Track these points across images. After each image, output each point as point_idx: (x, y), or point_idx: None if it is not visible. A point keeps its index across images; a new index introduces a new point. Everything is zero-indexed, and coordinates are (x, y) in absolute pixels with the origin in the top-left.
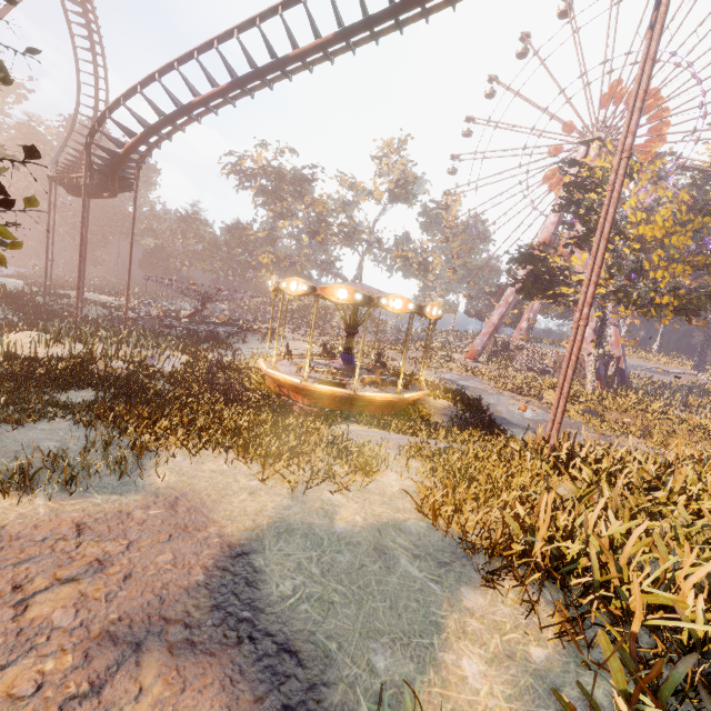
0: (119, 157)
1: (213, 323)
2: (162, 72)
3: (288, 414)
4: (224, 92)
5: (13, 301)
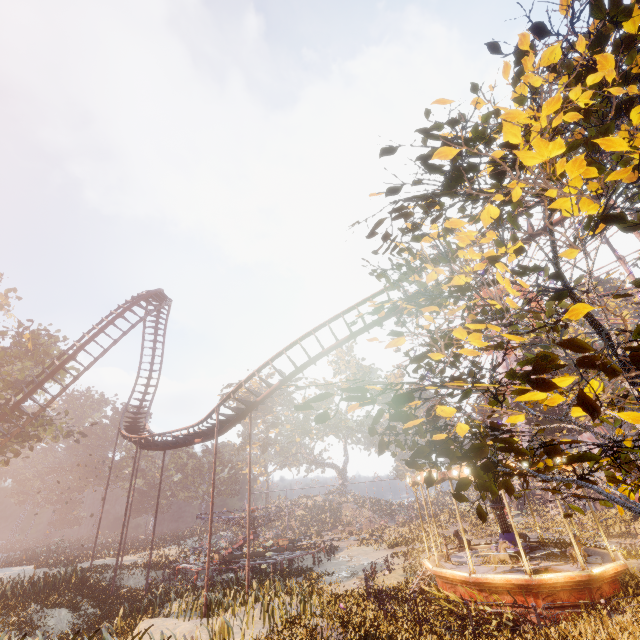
0: (255, 403)
1: (275, 551)
2: (301, 339)
3: (530, 630)
4: (346, 341)
5: (84, 588)
